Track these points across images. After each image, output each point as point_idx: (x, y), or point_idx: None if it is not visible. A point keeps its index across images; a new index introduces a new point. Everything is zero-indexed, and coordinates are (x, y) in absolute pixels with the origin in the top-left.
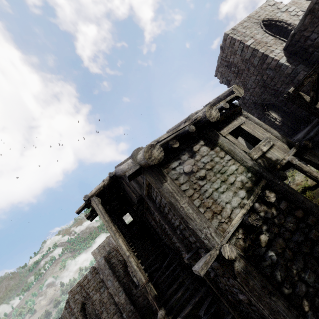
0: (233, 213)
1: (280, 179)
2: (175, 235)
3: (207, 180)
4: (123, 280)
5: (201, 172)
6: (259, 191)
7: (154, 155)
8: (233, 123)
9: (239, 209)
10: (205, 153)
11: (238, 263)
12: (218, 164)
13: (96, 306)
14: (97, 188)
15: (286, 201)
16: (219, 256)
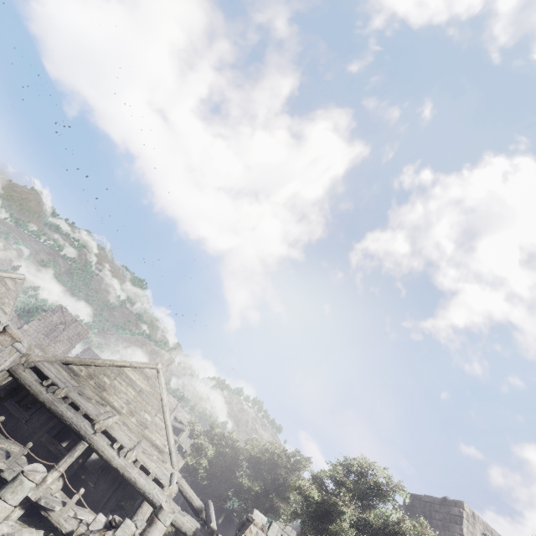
0: None
1: None
2: None
3: None
4: None
5: None
6: None
7: None
8: None
9: None
10: None
11: None
12: None
13: None
14: None
15: None
16: None
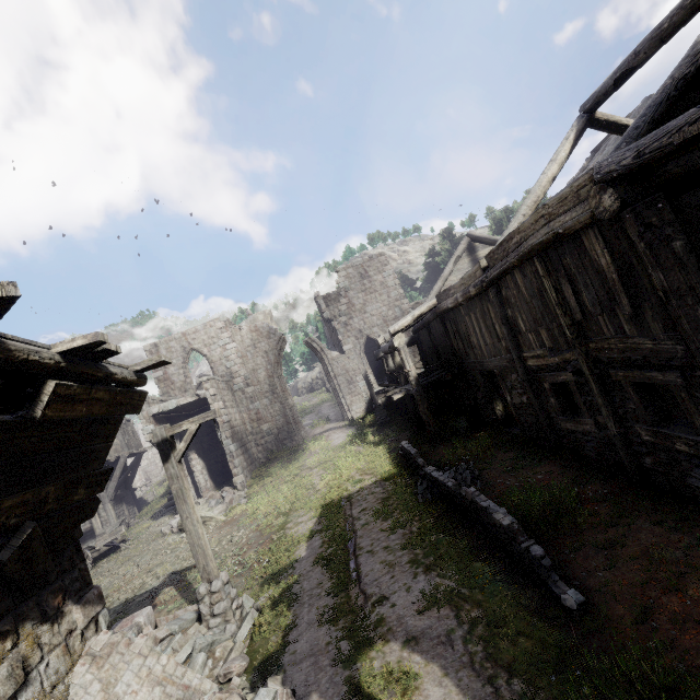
0: None
1: None
2: None
3: None
4: None
5: None
6: None
7: None
8: None
9: None
10: None
11: None
12: None
13: None
14: None
15: None
16: None
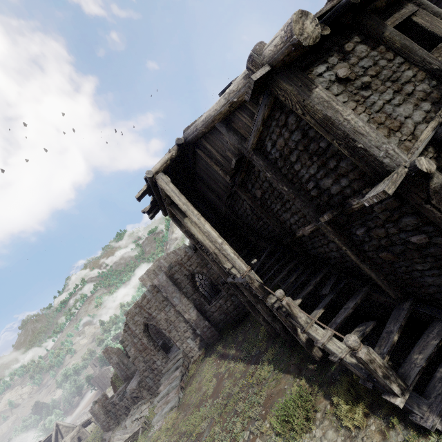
0: (417, 129)
1: None
2: (299, 198)
3: (372, 90)
4: (192, 296)
5: (361, 80)
6: None
7: (308, 30)
8: (401, 12)
9: (424, 125)
10: (363, 54)
11: (436, 180)
12: (386, 69)
13: (163, 326)
14: (162, 162)
15: None
16: (406, 177)
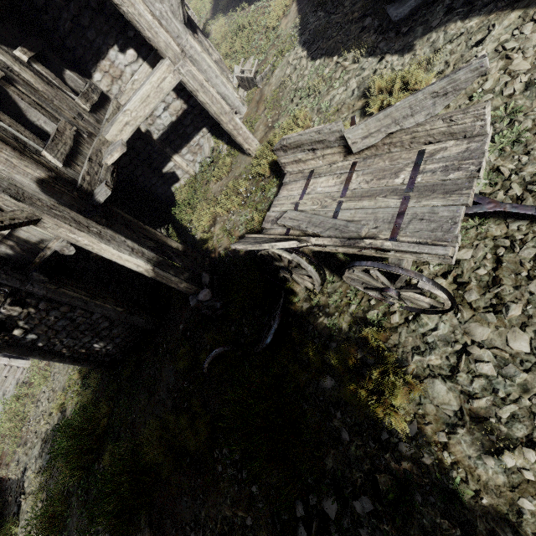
0: None
1: (36, 282)
2: None
3: None
4: None
5: None
6: (2, 300)
7: None
8: None
9: None
10: None
11: None
12: None
13: None
14: None
15: (48, 302)
16: None
